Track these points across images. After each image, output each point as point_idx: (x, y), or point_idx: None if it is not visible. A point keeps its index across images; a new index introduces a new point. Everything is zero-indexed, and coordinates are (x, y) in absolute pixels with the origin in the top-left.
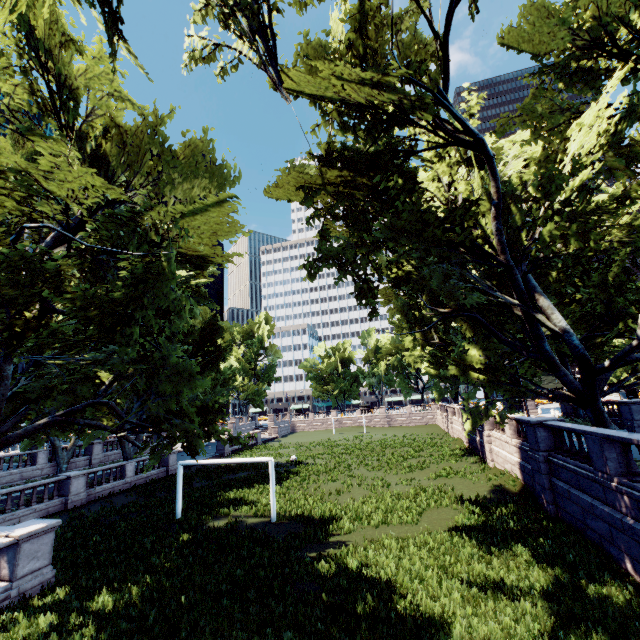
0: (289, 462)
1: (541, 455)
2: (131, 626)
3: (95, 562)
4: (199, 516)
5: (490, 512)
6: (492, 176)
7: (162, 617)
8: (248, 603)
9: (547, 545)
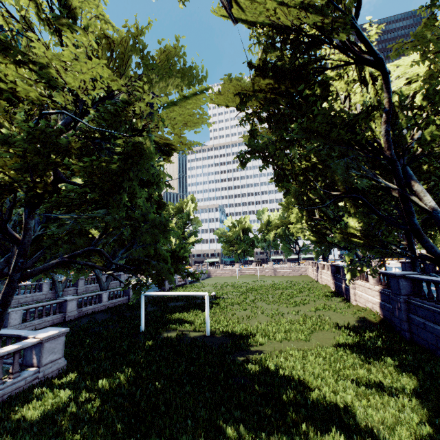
0: (210, 296)
1: (402, 298)
2: (124, 401)
3: (91, 357)
4: (156, 329)
5: (361, 335)
6: (386, 89)
7: (144, 396)
8: (202, 389)
9: (408, 359)
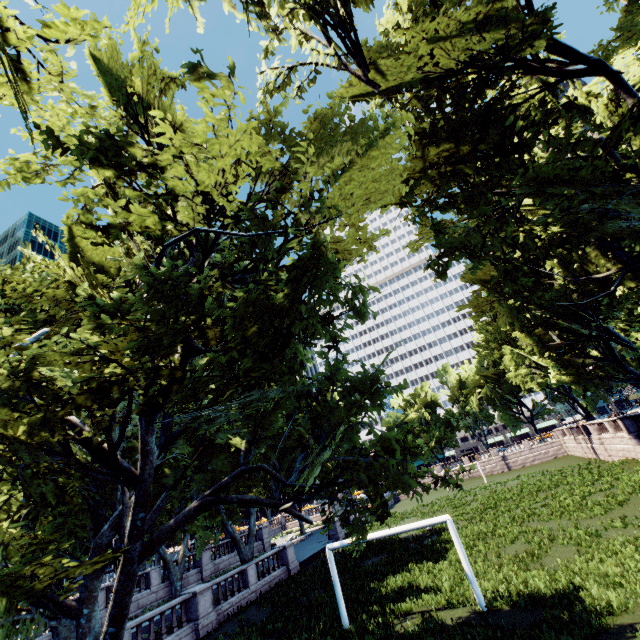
0: (426, 532)
1: None
2: None
3: None
4: (376, 619)
5: None
6: (625, 93)
7: None
8: None
9: None
